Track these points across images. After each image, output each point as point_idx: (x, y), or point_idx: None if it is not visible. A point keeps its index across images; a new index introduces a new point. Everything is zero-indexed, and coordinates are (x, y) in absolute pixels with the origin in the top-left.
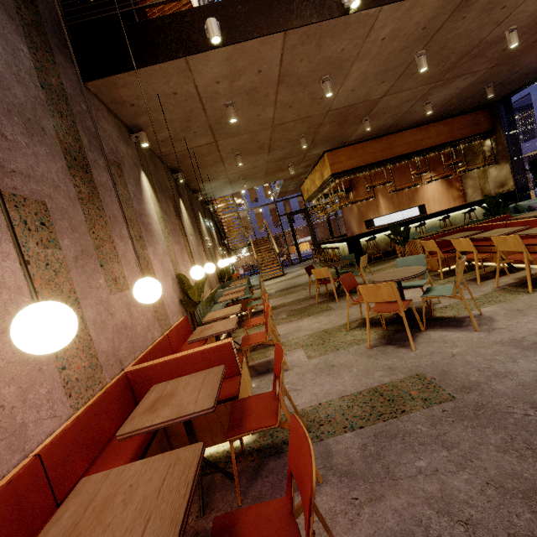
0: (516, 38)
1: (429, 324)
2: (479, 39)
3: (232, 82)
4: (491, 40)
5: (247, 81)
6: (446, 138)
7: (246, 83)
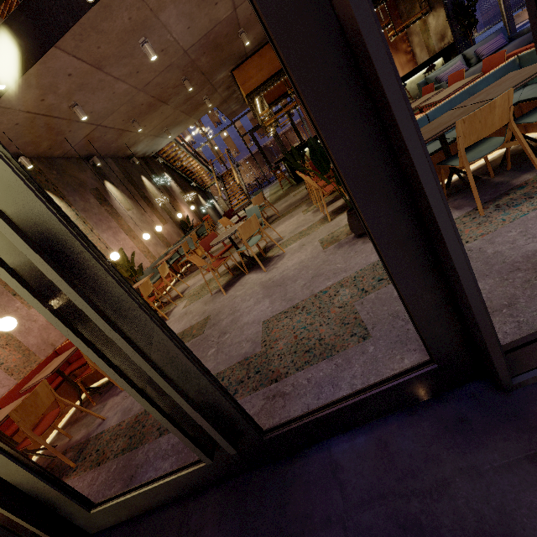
0: None
1: (255, 266)
2: None
3: (56, 93)
4: None
5: (68, 85)
6: None
7: (69, 86)
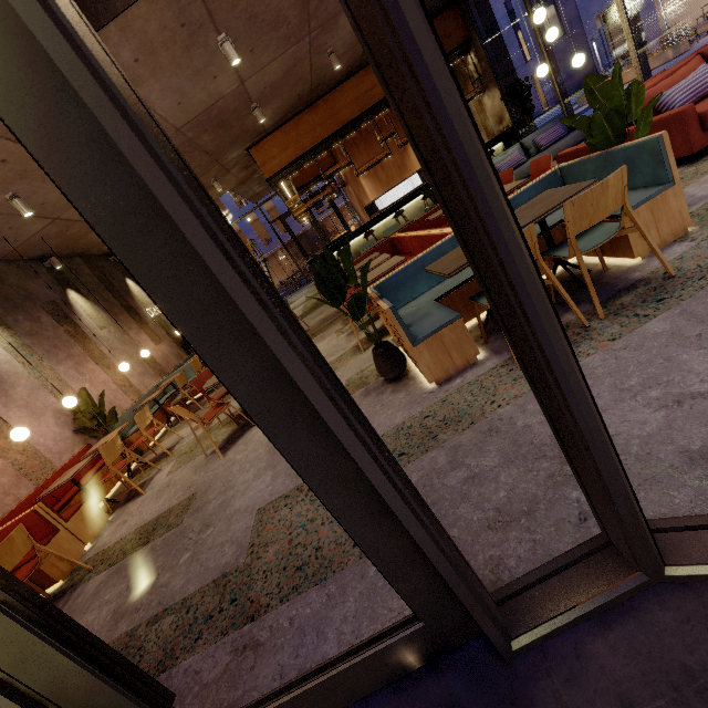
0: None
1: None
2: None
3: None
4: None
5: (2, 173)
6: None
7: (4, 174)
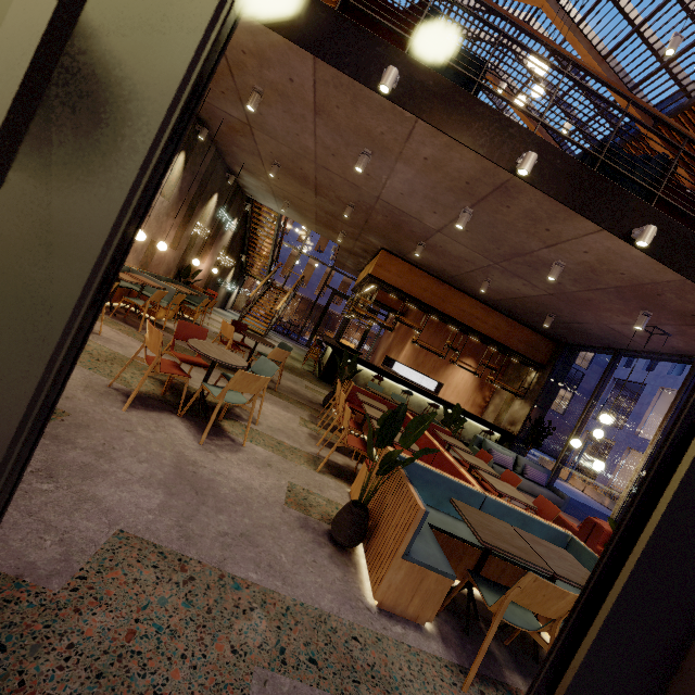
0: (557, 273)
1: (197, 418)
2: (530, 247)
3: (262, 67)
4: (543, 259)
5: (279, 80)
6: (500, 336)
7: (278, 81)
